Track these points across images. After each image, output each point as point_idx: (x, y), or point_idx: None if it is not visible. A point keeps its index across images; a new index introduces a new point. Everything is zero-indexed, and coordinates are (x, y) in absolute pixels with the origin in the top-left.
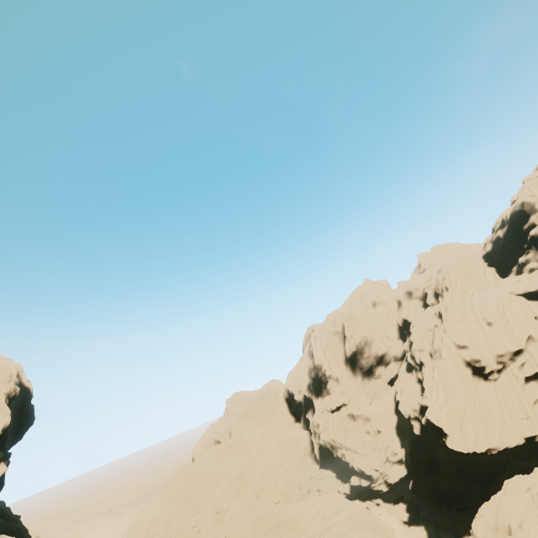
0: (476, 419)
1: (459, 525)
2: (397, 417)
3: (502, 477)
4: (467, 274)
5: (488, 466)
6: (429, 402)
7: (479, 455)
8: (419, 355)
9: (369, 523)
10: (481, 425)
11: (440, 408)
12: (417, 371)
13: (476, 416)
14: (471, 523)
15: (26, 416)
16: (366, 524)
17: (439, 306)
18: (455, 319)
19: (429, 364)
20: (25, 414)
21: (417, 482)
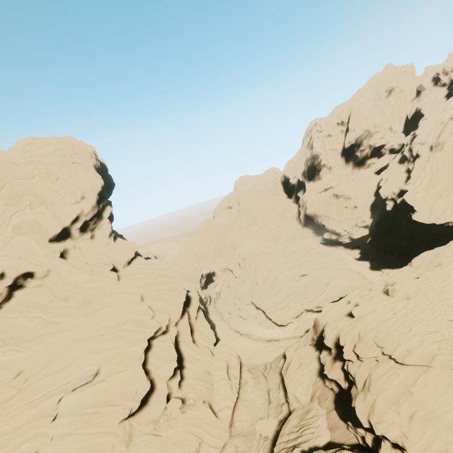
0: (448, 202)
1: (395, 263)
2: (374, 198)
3: (446, 241)
4: None
5: (439, 234)
6: (410, 187)
7: (436, 226)
8: (418, 148)
9: (333, 256)
10: (450, 206)
11: (418, 192)
12: (409, 162)
13: (450, 199)
14: (405, 263)
15: (109, 181)
16: (331, 257)
17: None
18: None
19: (426, 156)
20: (108, 180)
21: (374, 239)
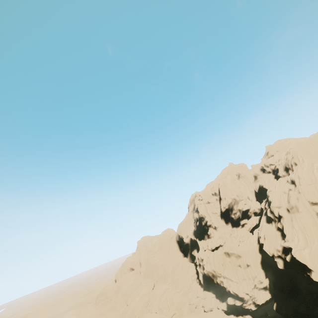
0: None
1: None
2: (261, 255)
3: None
4: (310, 154)
5: None
6: (292, 244)
7: None
8: (277, 210)
9: None
10: None
11: (302, 249)
12: (276, 222)
13: None
14: None
15: None
16: None
17: (290, 176)
18: (307, 183)
19: (288, 216)
20: None
21: (280, 305)
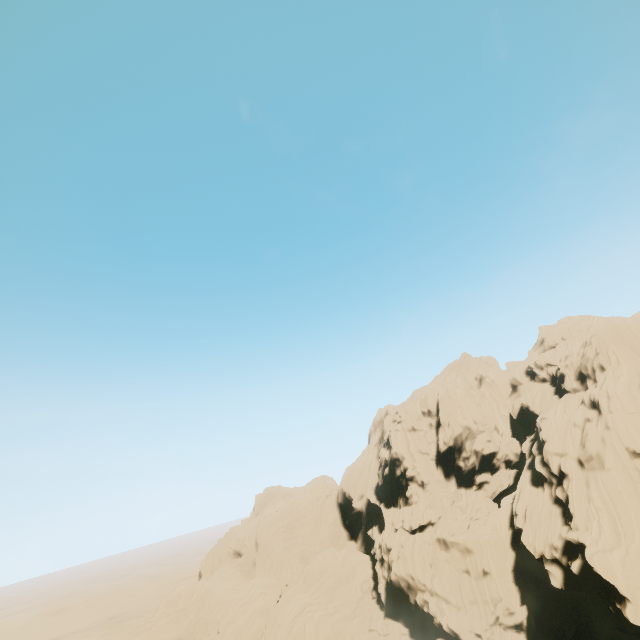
0: None
1: None
2: (514, 553)
3: None
4: (634, 350)
5: None
6: (586, 537)
7: None
8: (557, 461)
9: None
10: None
11: (609, 551)
12: (552, 485)
13: None
14: None
15: None
16: None
17: (590, 392)
18: (626, 410)
19: (579, 476)
20: None
21: None
